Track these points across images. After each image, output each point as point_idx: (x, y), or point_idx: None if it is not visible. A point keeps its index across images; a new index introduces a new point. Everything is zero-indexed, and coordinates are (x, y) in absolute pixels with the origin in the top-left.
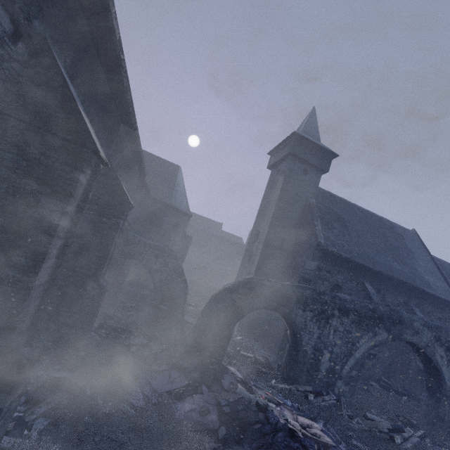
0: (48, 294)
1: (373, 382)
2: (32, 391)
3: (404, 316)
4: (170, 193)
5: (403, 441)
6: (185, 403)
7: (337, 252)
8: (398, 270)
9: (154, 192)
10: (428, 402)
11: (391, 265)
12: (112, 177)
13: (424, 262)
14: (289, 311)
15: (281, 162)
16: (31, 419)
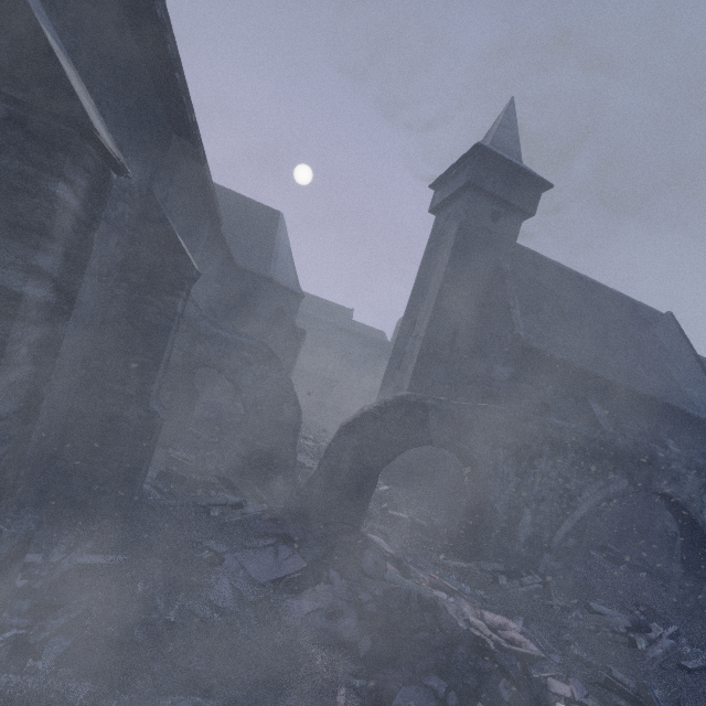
0: (30, 435)
1: (592, 551)
2: (43, 591)
3: (657, 454)
4: (267, 259)
5: (649, 646)
6: (302, 601)
7: (547, 350)
8: (643, 379)
9: (240, 257)
10: (684, 583)
11: (633, 371)
12: (156, 220)
13: (685, 366)
14: (469, 449)
15: (453, 199)
16: (39, 639)
